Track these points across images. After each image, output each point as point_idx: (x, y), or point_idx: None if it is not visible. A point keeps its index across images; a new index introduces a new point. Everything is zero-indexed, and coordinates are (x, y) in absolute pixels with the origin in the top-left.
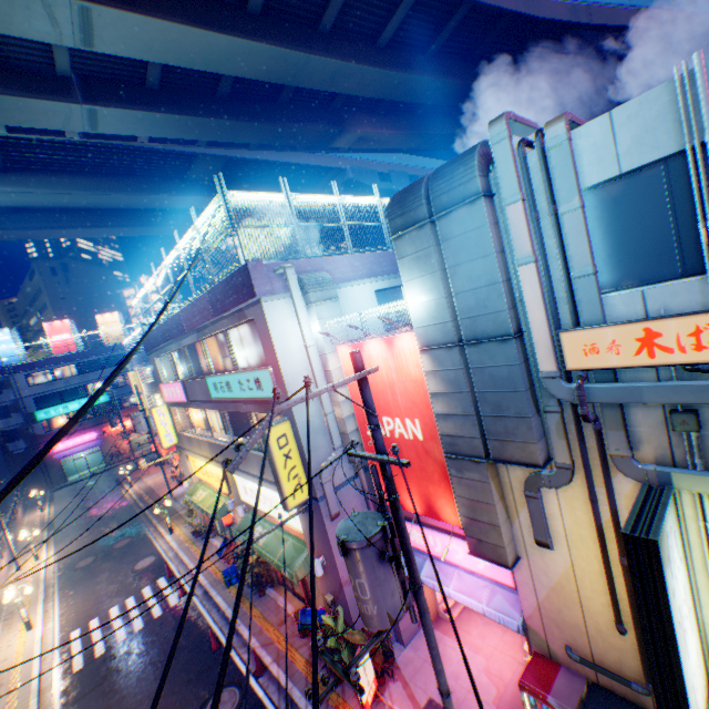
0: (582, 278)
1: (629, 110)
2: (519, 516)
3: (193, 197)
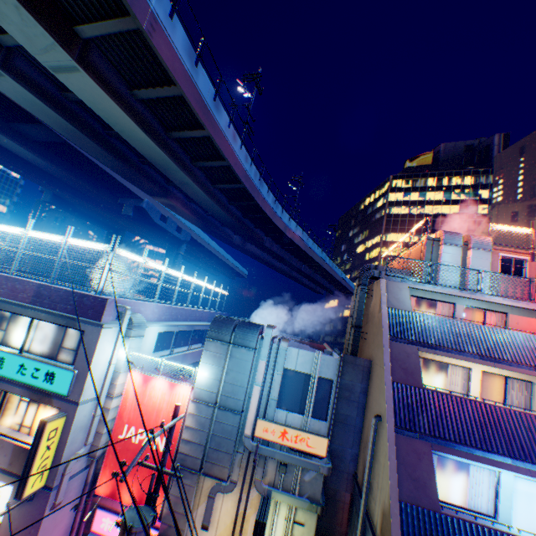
0: (273, 399)
1: (304, 352)
2: (198, 508)
3: (5, 137)
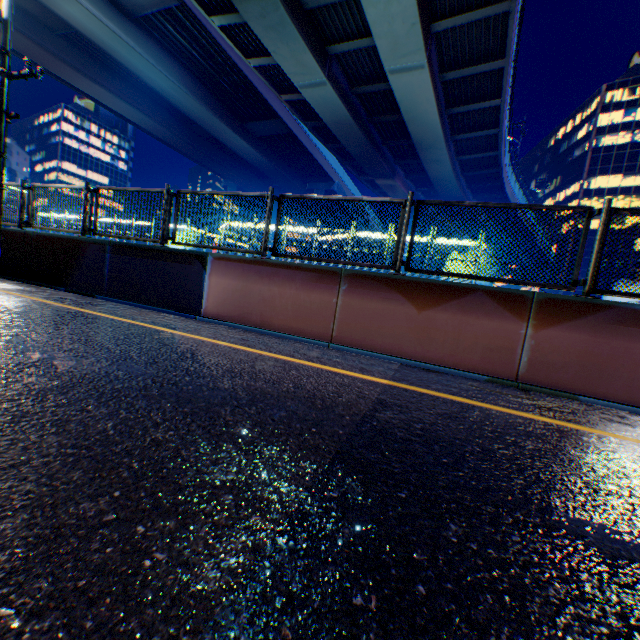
0: None
1: None
2: None
3: (241, 139)
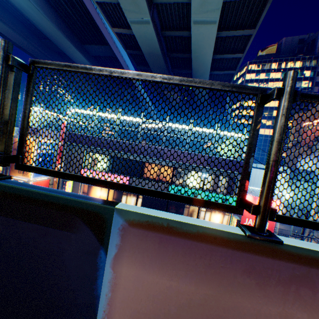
0: None
1: None
2: None
3: (81, 54)
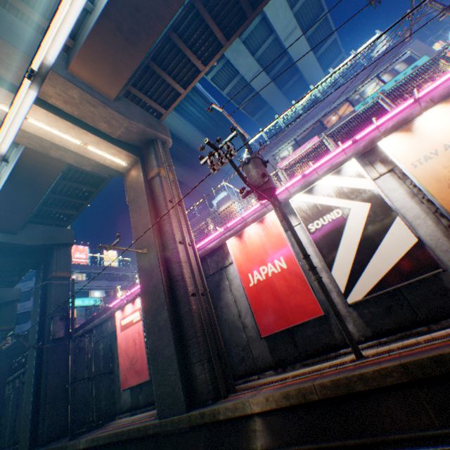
0: None
1: None
2: None
3: None
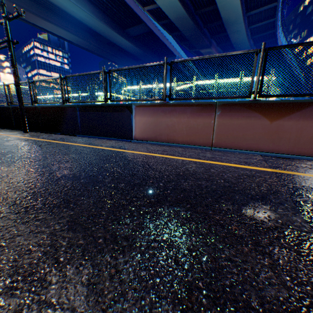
0: None
1: None
2: None
3: (124, 39)
